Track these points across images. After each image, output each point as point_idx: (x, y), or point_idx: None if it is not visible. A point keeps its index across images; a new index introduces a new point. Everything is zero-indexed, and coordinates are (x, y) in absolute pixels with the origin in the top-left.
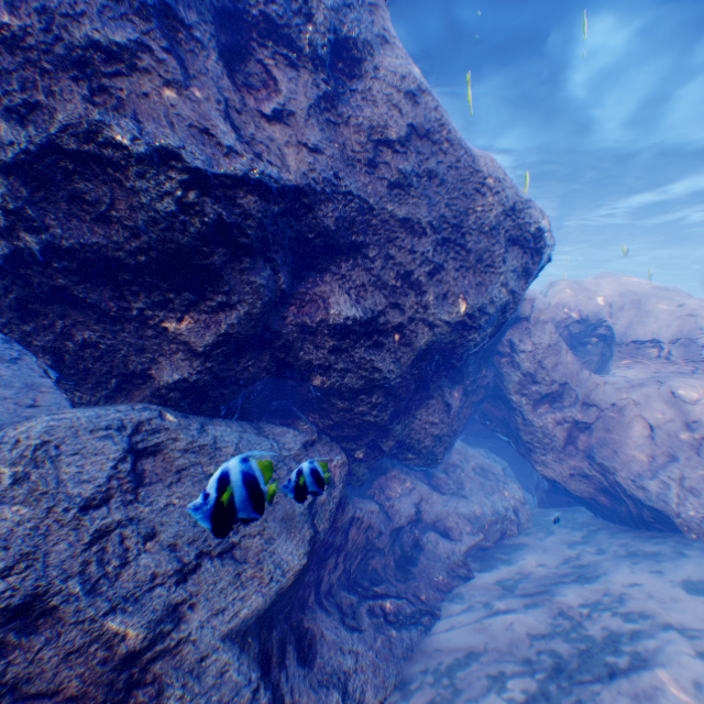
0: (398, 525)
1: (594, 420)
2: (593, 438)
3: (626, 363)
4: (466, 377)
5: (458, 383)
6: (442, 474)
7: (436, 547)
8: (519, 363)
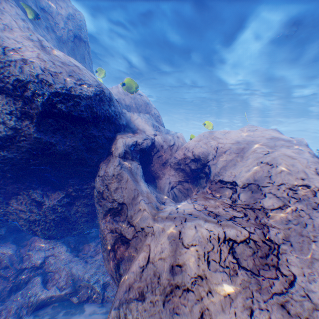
0: (26, 266)
1: (132, 238)
2: (128, 252)
3: (198, 197)
4: (69, 186)
5: (61, 189)
6: (93, 244)
7: (32, 288)
8: (95, 182)
